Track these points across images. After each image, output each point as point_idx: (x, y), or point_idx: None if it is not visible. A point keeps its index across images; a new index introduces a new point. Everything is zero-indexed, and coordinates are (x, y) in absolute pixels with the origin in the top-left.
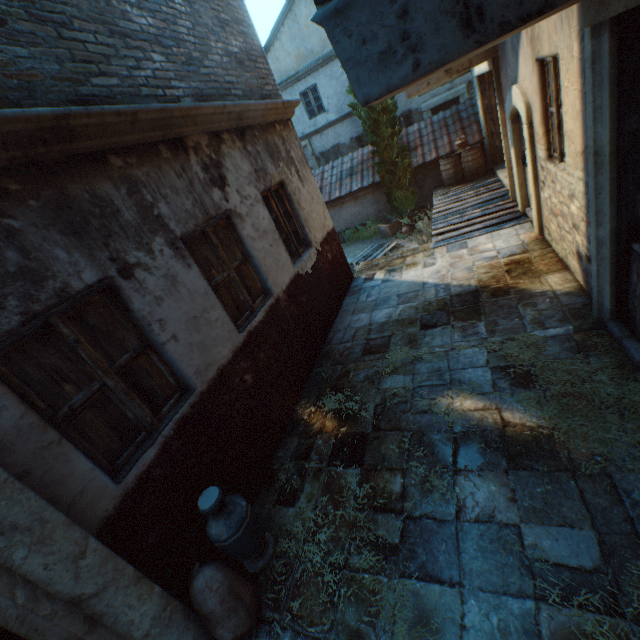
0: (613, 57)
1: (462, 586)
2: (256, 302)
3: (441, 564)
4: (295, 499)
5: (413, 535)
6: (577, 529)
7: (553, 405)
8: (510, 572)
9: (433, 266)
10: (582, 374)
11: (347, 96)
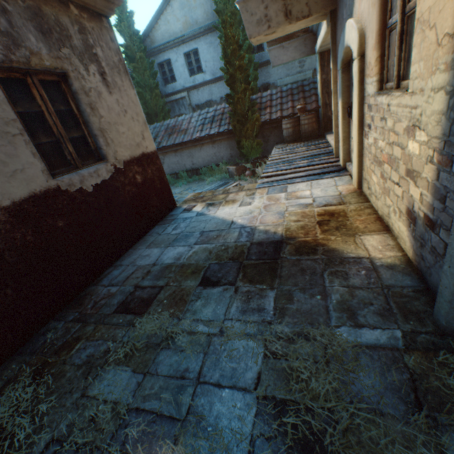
0: None
1: None
2: None
3: None
4: None
5: None
6: None
7: None
8: None
9: (249, 205)
10: None
11: (221, 63)
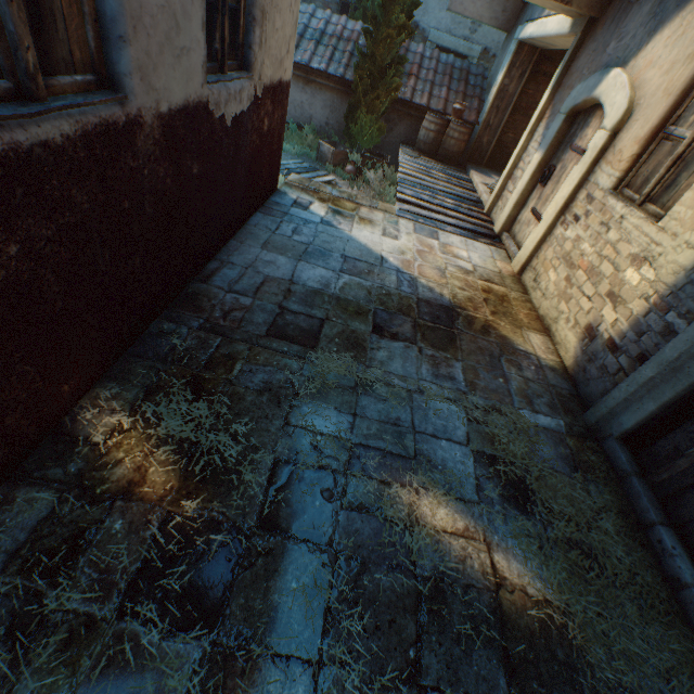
0: None
1: None
2: (57, 76)
3: None
4: None
5: None
6: None
7: (561, 560)
8: None
9: (397, 240)
10: (587, 511)
11: None
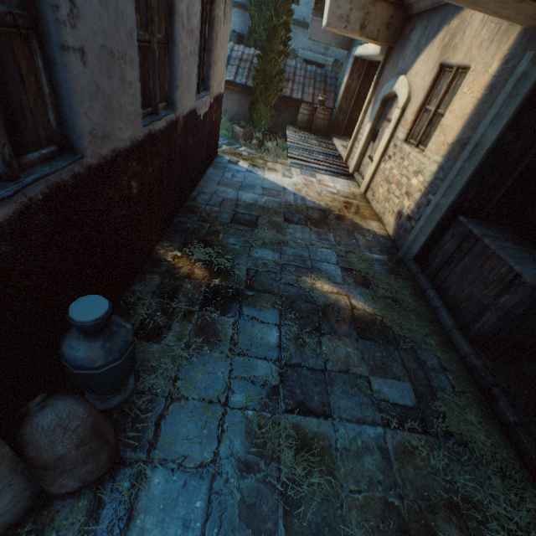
0: (535, 83)
1: (334, 419)
2: (159, 105)
3: (317, 402)
4: (161, 336)
5: (292, 379)
6: (402, 381)
7: (382, 302)
8: (366, 408)
9: (291, 179)
10: (395, 288)
11: None
